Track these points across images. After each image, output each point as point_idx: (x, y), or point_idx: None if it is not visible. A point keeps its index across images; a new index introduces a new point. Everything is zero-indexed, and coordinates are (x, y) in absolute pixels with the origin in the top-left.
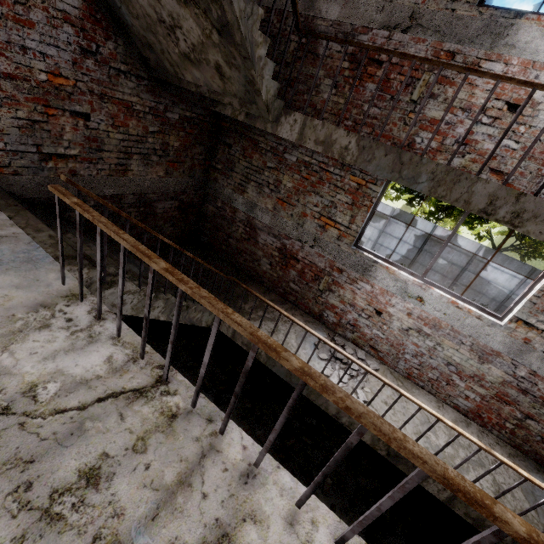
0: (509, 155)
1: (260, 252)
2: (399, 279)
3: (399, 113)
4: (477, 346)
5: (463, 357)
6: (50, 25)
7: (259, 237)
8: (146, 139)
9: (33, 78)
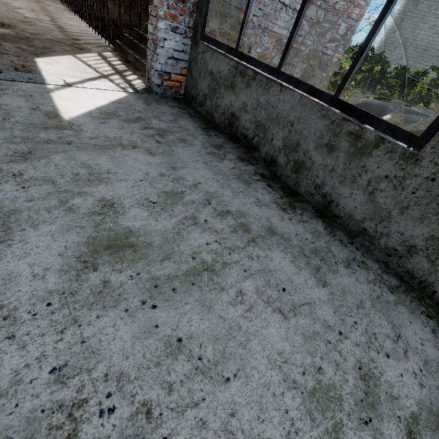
0: None
1: None
2: None
3: None
4: None
5: None
6: None
7: None
8: None
9: None
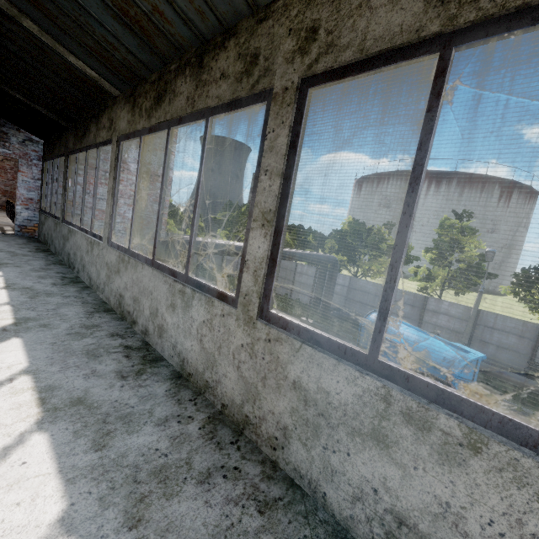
0: None
1: None
2: None
3: None
4: None
5: None
6: None
7: None
8: None
9: None
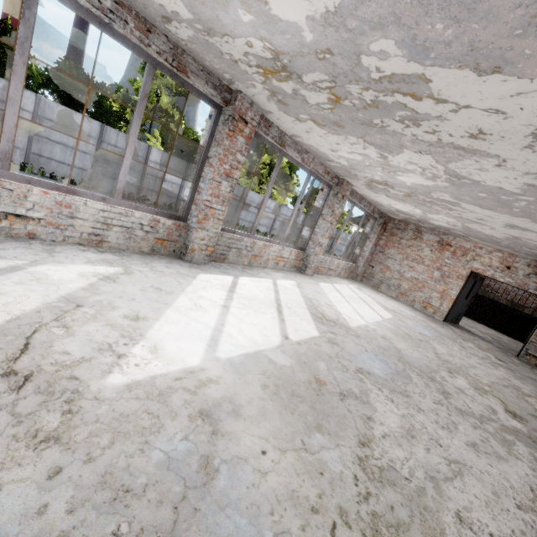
0: None
1: None
2: None
3: None
4: None
5: None
6: None
7: None
8: None
9: None
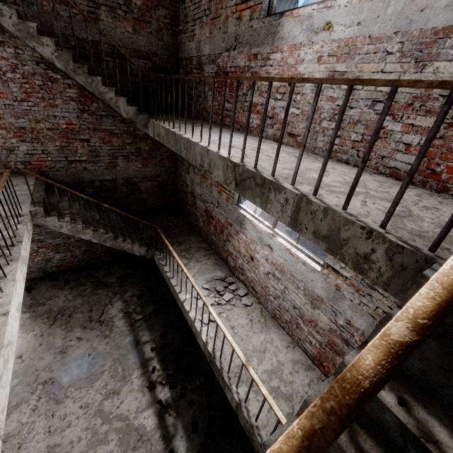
0: (296, 120)
1: (198, 213)
2: (257, 230)
3: (239, 104)
4: (307, 291)
5: (302, 301)
6: (65, 104)
7: (197, 203)
8: (125, 147)
9: (60, 128)
